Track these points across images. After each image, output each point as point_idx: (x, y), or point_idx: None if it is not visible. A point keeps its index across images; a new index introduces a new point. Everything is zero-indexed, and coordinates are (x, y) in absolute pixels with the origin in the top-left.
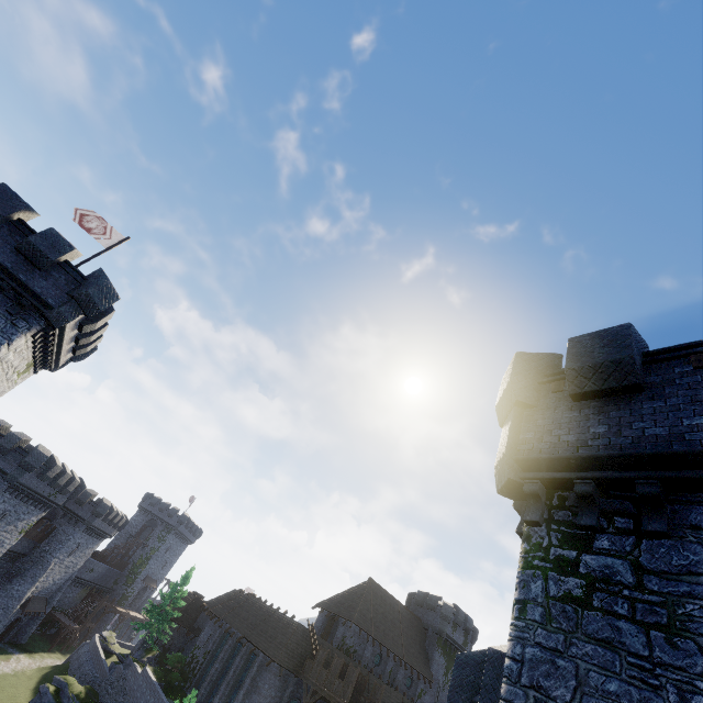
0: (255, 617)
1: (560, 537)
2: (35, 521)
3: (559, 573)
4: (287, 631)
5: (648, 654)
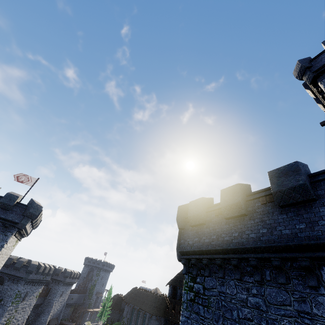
0: (142, 299)
1: (190, 278)
2: (41, 290)
3: (189, 291)
4: (155, 300)
5: (204, 315)
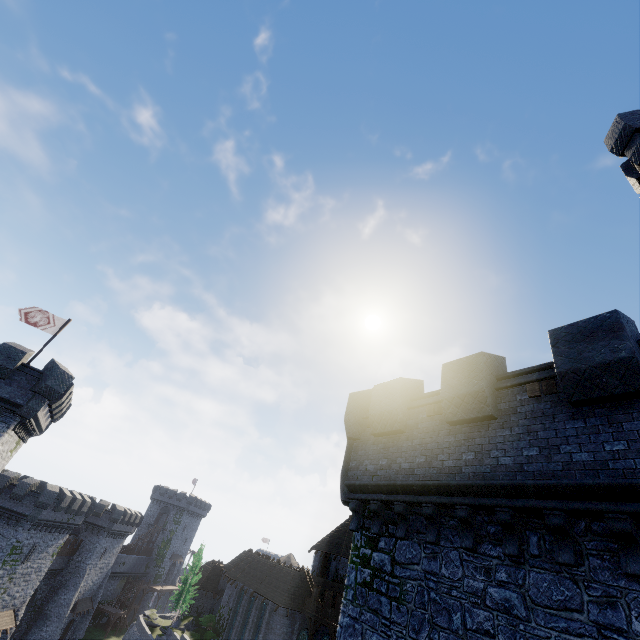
0: (261, 573)
1: (366, 540)
2: (62, 543)
3: (362, 566)
4: (287, 579)
5: (389, 616)
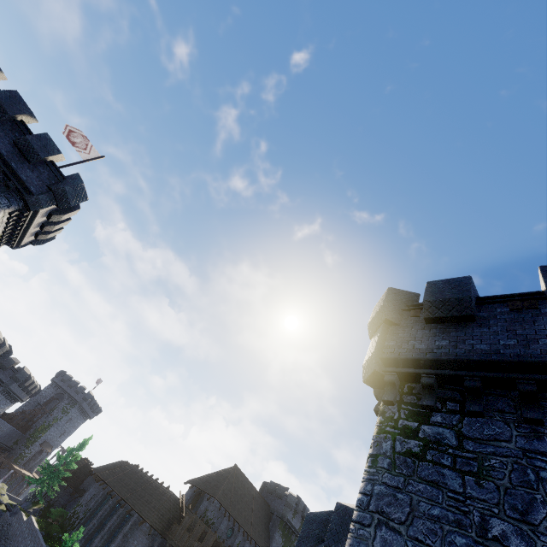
0: (136, 484)
1: (407, 413)
2: None
3: (404, 437)
4: (161, 497)
5: (462, 490)
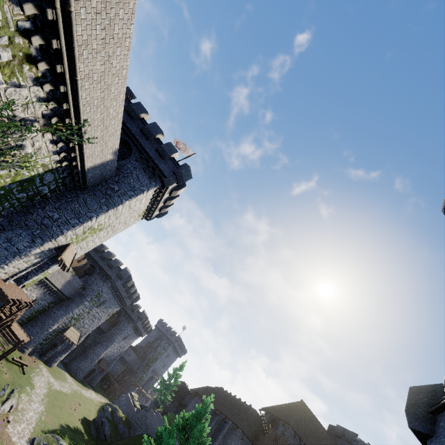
0: (224, 400)
1: None
2: (115, 311)
3: None
4: (246, 412)
5: None
